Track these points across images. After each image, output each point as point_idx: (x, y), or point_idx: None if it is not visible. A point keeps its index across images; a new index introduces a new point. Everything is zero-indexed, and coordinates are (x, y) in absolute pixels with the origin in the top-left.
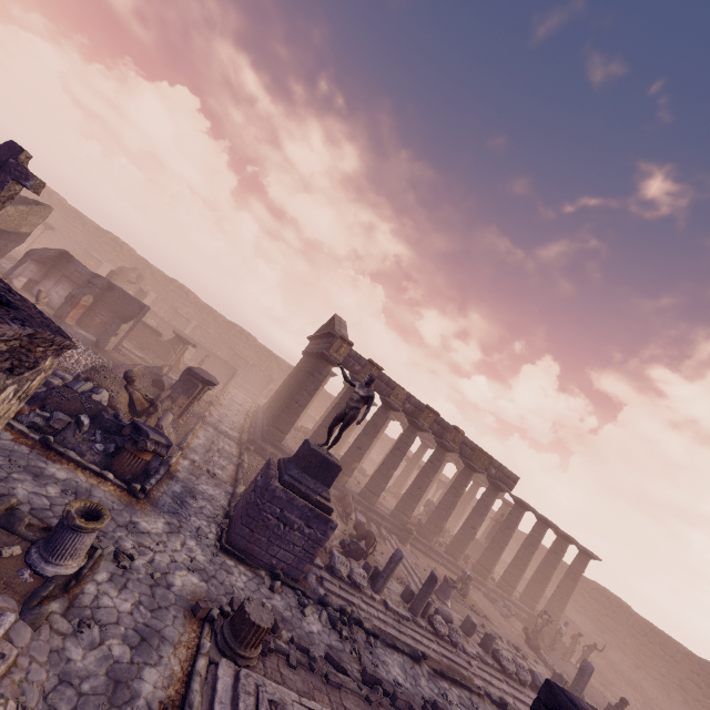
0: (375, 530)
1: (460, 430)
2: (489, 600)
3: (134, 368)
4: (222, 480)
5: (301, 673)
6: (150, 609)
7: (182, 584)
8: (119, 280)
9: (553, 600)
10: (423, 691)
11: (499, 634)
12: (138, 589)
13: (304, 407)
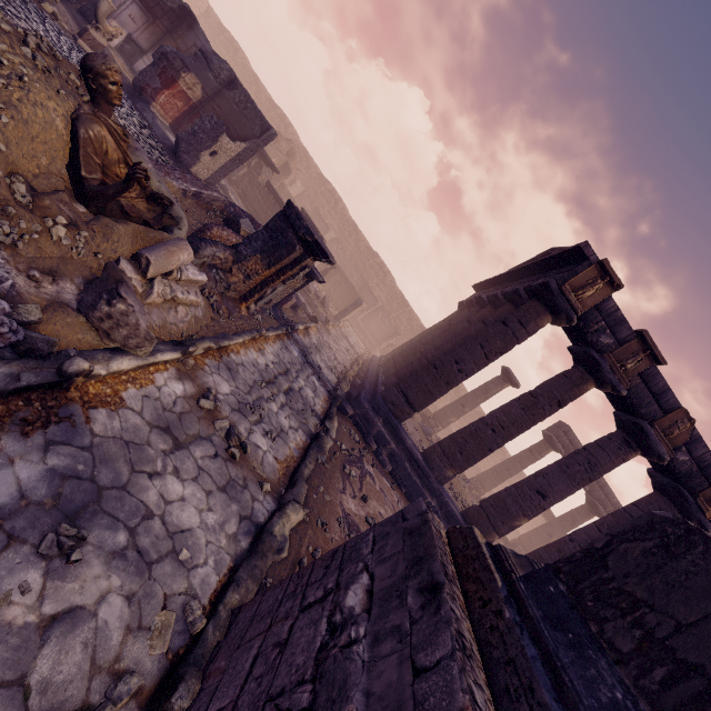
0: None
1: None
2: None
3: (205, 190)
4: (255, 471)
5: None
6: None
7: None
8: None
9: None
10: None
11: None
12: None
13: (466, 376)
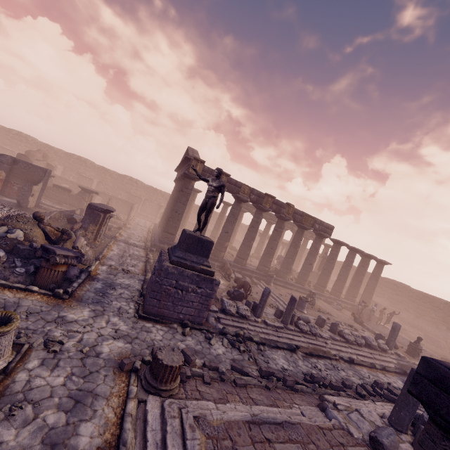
0: (249, 281)
1: (291, 205)
2: (327, 303)
3: (51, 214)
4: (135, 273)
5: (215, 386)
6: (82, 376)
7: (109, 350)
8: (27, 159)
9: (364, 294)
10: (301, 369)
11: (338, 320)
12: (69, 364)
13: (182, 214)
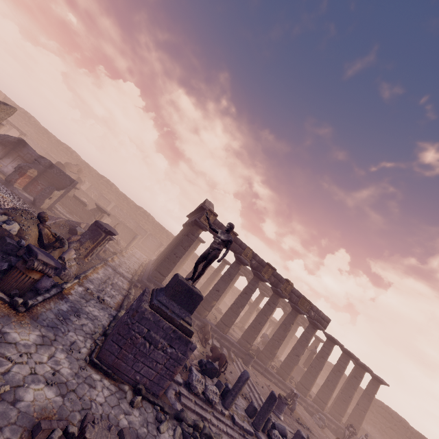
0: (226, 353)
1: (290, 282)
2: (308, 413)
3: (57, 220)
4: (109, 305)
5: None
6: None
7: (33, 398)
8: (63, 168)
9: (353, 415)
10: None
11: None
12: None
13: (180, 258)
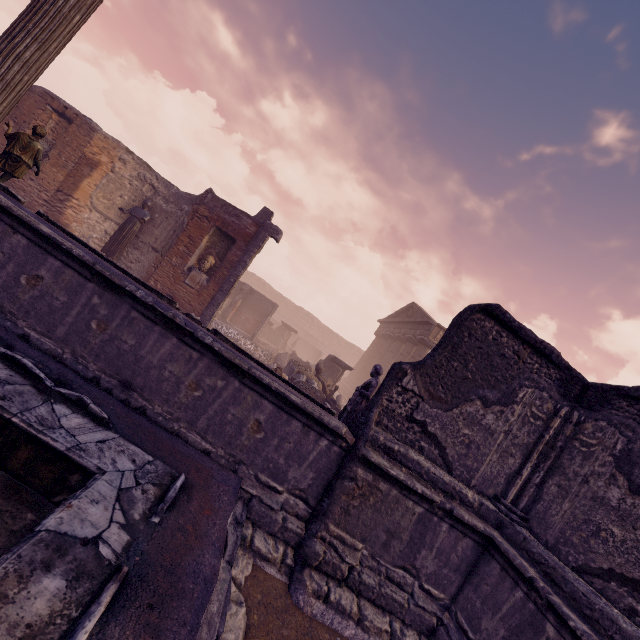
0: None
1: None
2: None
3: (287, 357)
4: None
5: None
6: None
7: None
8: None
9: None
10: None
11: None
12: None
13: None
